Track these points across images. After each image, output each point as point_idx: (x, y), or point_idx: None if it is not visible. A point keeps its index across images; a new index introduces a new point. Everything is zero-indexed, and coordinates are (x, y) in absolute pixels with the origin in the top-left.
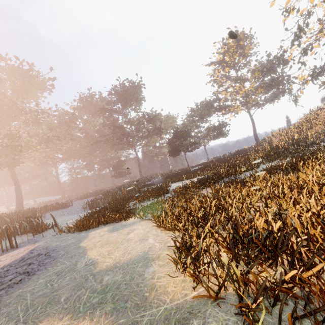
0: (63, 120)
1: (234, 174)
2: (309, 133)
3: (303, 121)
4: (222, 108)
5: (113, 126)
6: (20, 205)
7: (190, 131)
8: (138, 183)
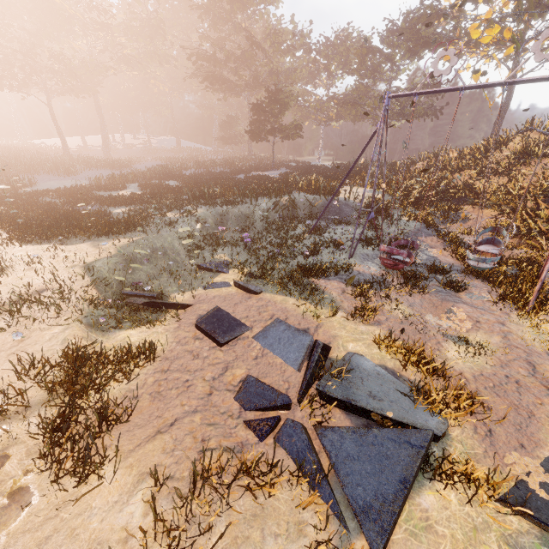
0: (148, 21)
1: (106, 205)
2: (381, 182)
3: (473, 148)
4: (429, 47)
5: (196, 55)
6: (106, 147)
7: (286, 102)
8: (211, 165)
